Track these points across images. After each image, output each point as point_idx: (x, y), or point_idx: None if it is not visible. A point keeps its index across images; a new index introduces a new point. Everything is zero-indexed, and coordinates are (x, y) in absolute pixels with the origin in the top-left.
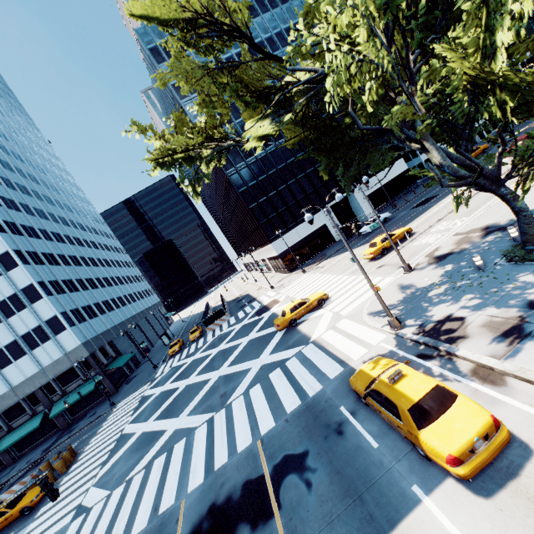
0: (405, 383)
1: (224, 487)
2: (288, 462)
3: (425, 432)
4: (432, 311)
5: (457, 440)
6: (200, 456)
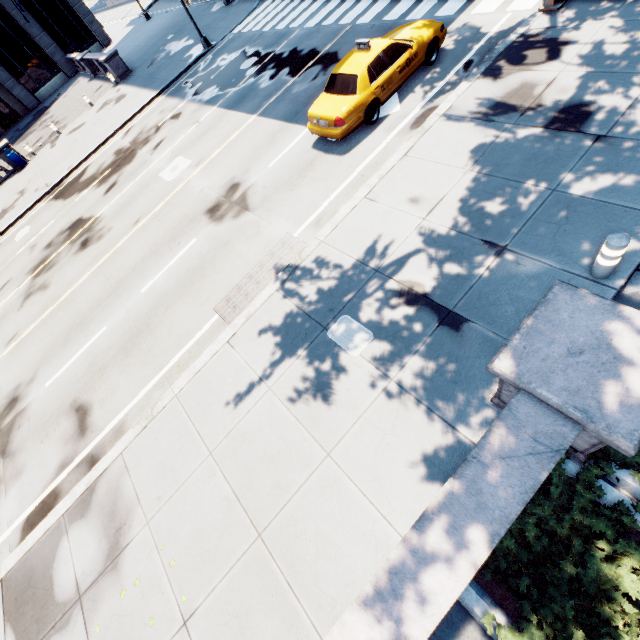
0: (357, 56)
1: (309, 42)
2: (330, 58)
3: (322, 95)
4: (596, 19)
5: (316, 110)
6: (333, 5)
